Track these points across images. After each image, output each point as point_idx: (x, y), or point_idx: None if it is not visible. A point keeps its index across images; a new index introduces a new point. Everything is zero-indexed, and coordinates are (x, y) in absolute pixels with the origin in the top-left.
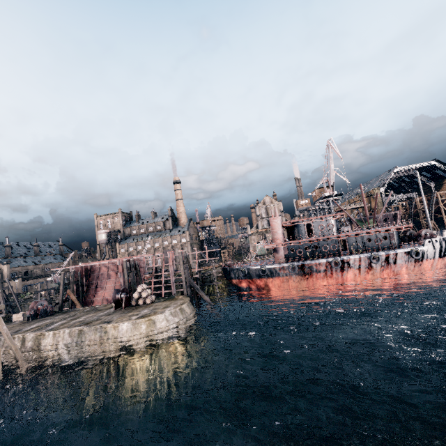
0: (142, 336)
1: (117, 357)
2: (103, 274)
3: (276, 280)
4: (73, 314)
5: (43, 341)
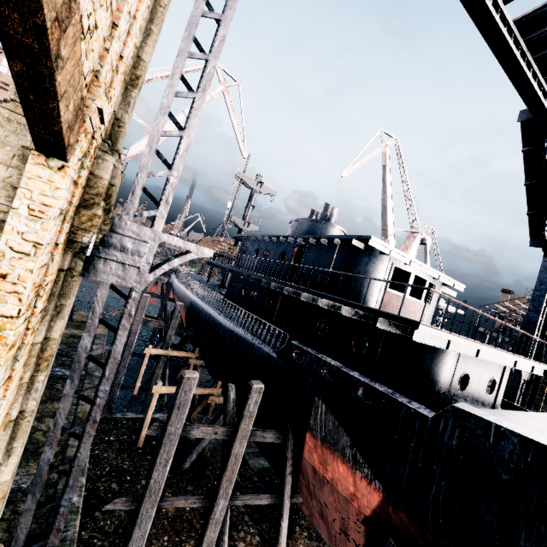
0: None
1: None
2: None
3: None
4: None
5: None
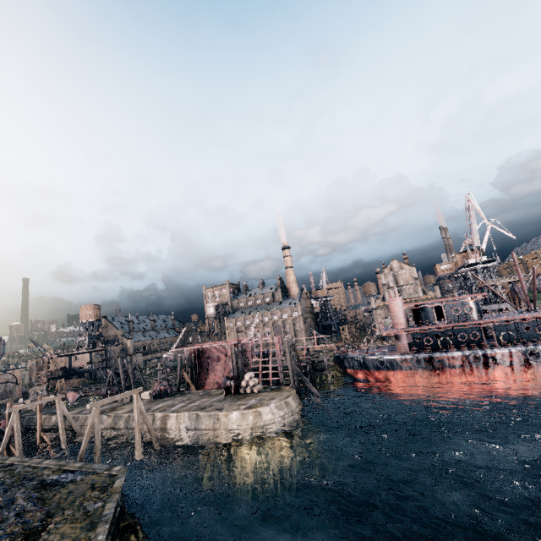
0: (250, 426)
1: (228, 444)
2: (213, 356)
3: (398, 374)
4: (190, 397)
5: (168, 422)
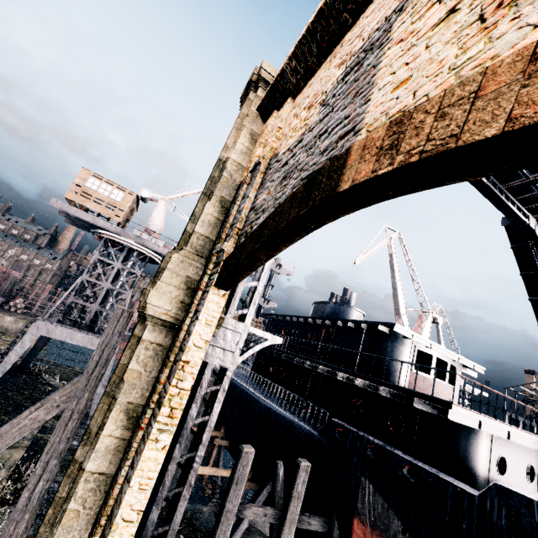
0: (18, 328)
1: None
2: None
3: None
4: None
5: None
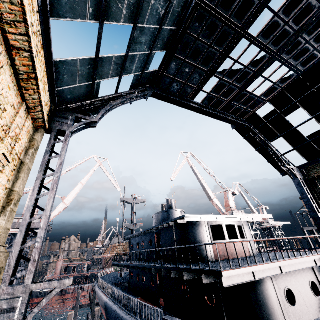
0: None
1: None
2: None
3: None
4: None
5: None
